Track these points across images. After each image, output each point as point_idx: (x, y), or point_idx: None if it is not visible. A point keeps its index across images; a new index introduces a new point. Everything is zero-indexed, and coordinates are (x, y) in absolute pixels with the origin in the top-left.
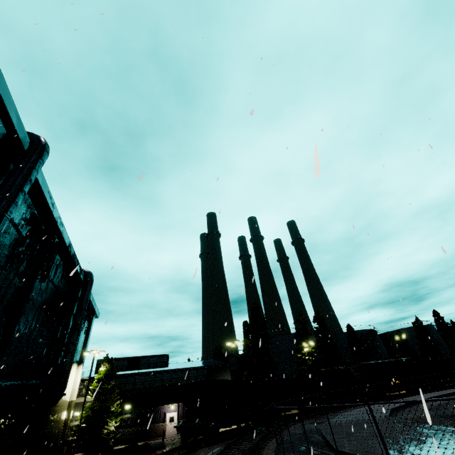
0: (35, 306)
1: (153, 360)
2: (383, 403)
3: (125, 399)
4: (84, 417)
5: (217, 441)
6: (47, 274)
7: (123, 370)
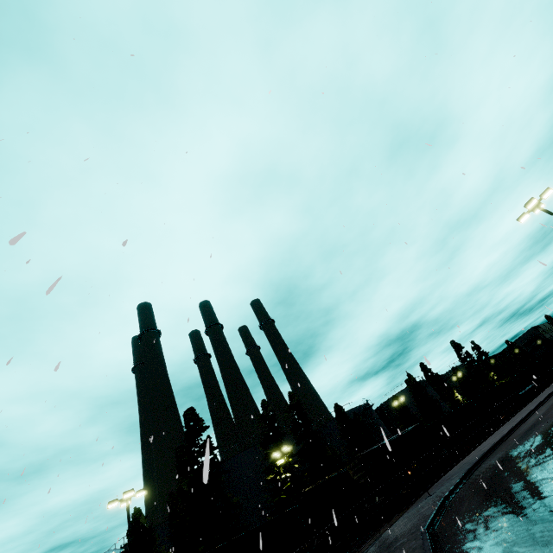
0: None
1: None
2: None
3: None
4: None
5: None
6: None
7: None
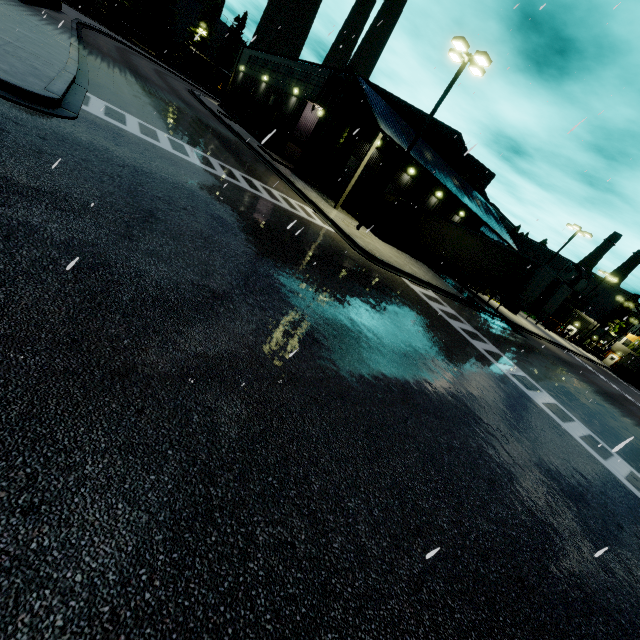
0: None
1: None
2: None
3: None
4: None
5: None
6: None
7: None
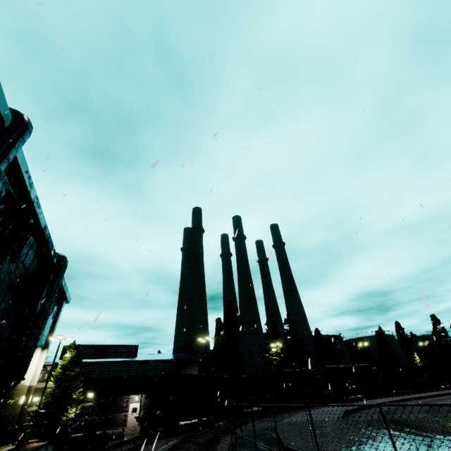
0: (2, 287)
1: (121, 349)
2: (320, 405)
3: (88, 387)
4: (43, 403)
5: (176, 434)
6: (18, 255)
7: (89, 358)
